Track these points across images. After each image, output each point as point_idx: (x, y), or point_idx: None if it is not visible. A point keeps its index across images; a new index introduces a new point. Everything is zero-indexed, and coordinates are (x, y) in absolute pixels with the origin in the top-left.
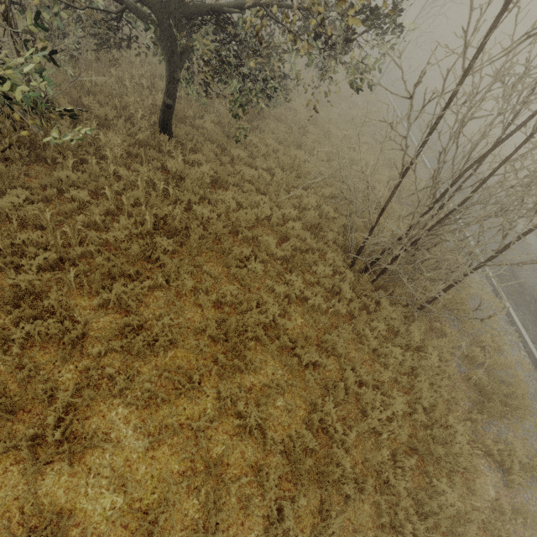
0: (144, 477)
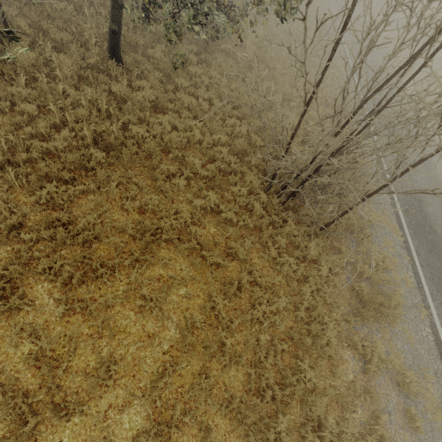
0: (59, 334)
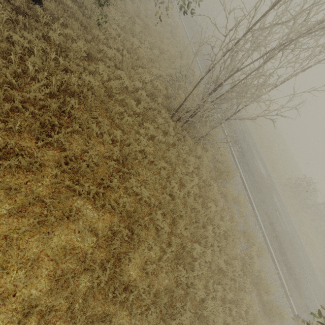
0: (102, 227)
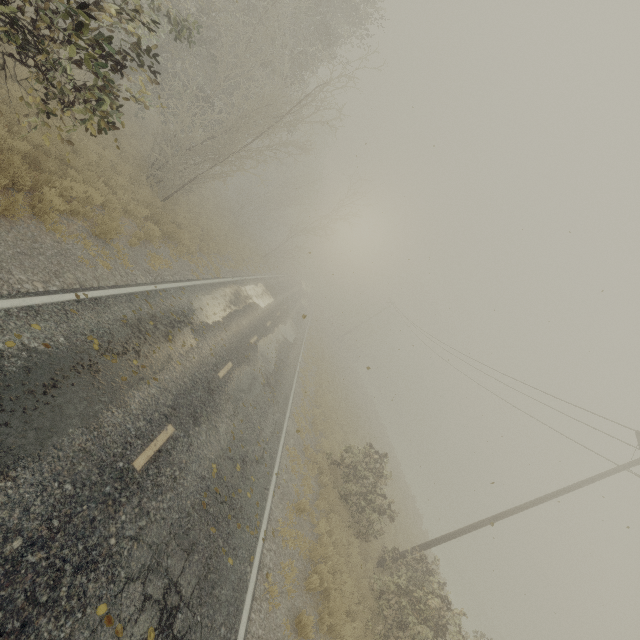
0: None
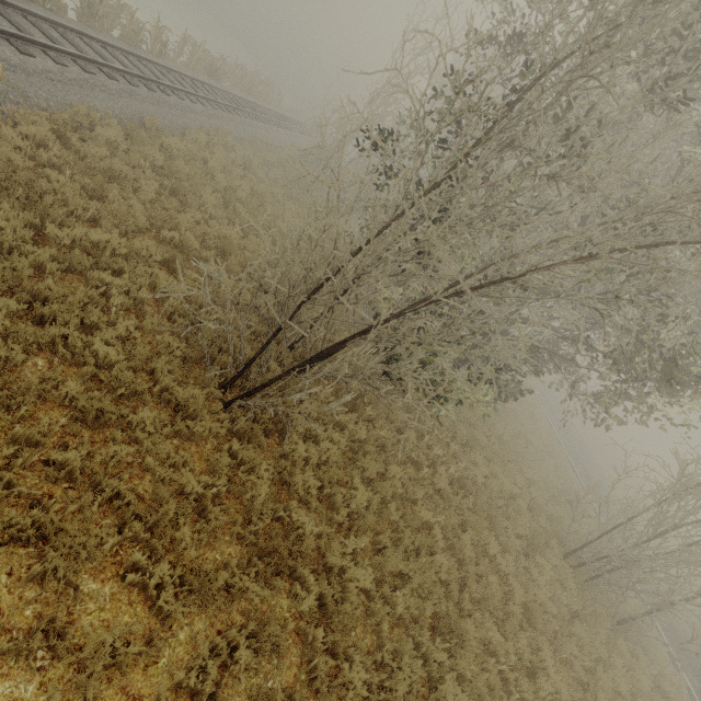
0: None
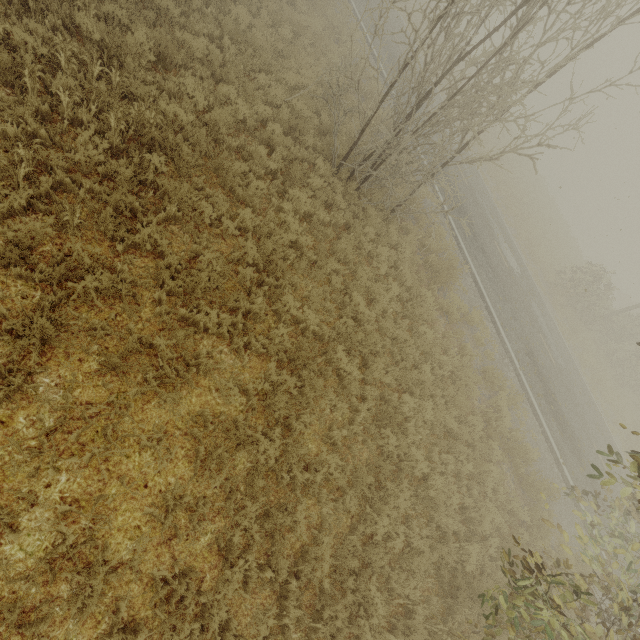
0: (251, 381)
